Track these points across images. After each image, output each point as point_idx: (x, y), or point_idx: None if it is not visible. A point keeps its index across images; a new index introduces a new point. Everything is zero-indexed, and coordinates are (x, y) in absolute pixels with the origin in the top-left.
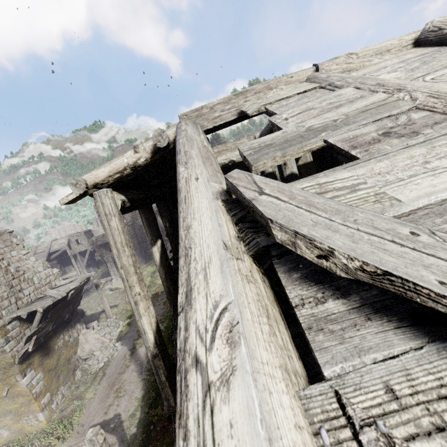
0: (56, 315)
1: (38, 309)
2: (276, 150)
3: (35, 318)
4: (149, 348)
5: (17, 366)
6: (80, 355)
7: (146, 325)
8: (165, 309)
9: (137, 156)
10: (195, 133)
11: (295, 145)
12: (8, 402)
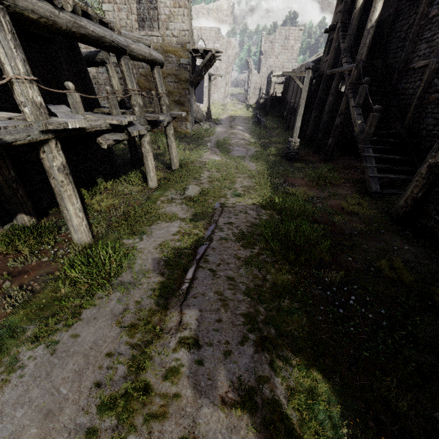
0: (204, 71)
1: (212, 50)
2: None
3: (207, 56)
4: (373, 21)
5: (189, 84)
6: (196, 117)
7: (379, 7)
8: (246, 121)
9: None
10: None
11: None
12: (175, 106)
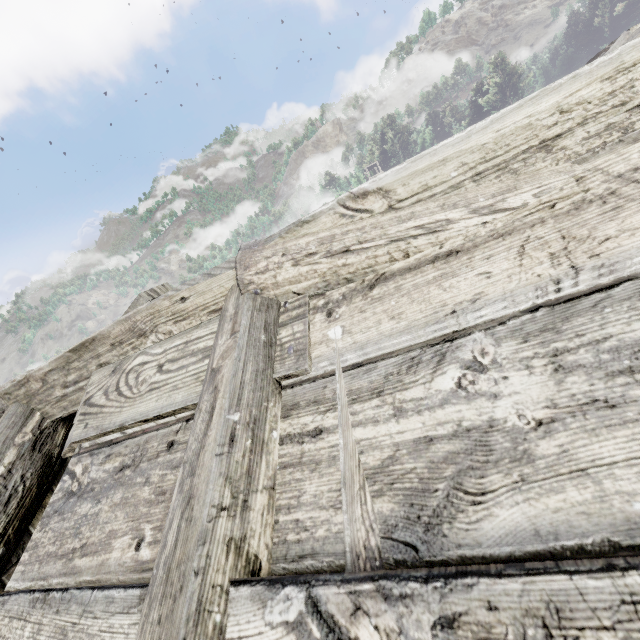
0: None
1: None
2: None
3: None
4: None
5: None
6: None
7: None
8: None
9: None
10: None
11: None
12: None
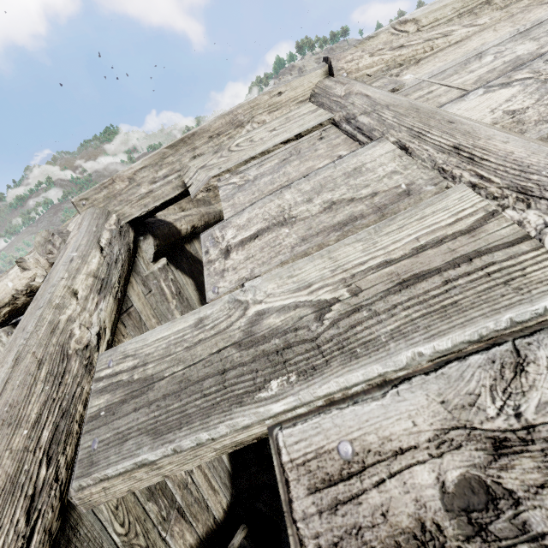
0: None
1: None
2: (145, 432)
3: None
4: None
5: None
6: None
7: None
8: None
9: (27, 275)
10: (67, 267)
11: (189, 426)
12: None
